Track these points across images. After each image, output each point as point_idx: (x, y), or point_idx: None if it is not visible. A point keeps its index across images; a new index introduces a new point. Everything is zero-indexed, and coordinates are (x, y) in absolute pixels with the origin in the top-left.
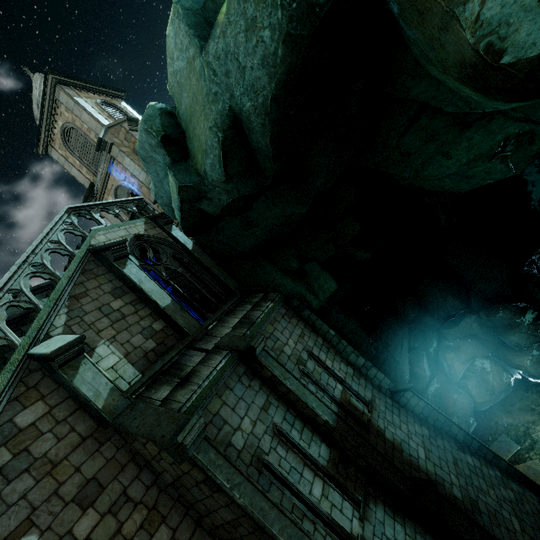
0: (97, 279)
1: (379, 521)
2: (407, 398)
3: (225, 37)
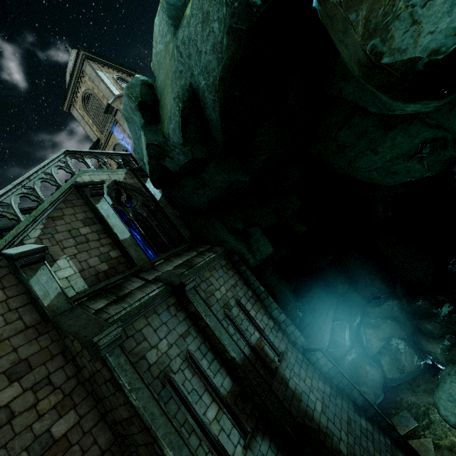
0: (74, 208)
1: (261, 454)
2: (317, 357)
3: (189, 27)
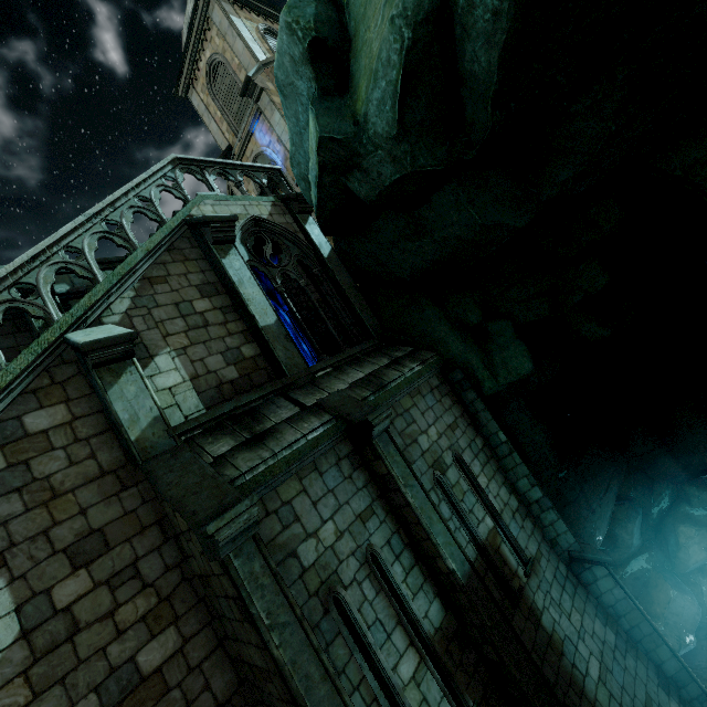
0: (186, 264)
1: None
2: (596, 576)
3: None
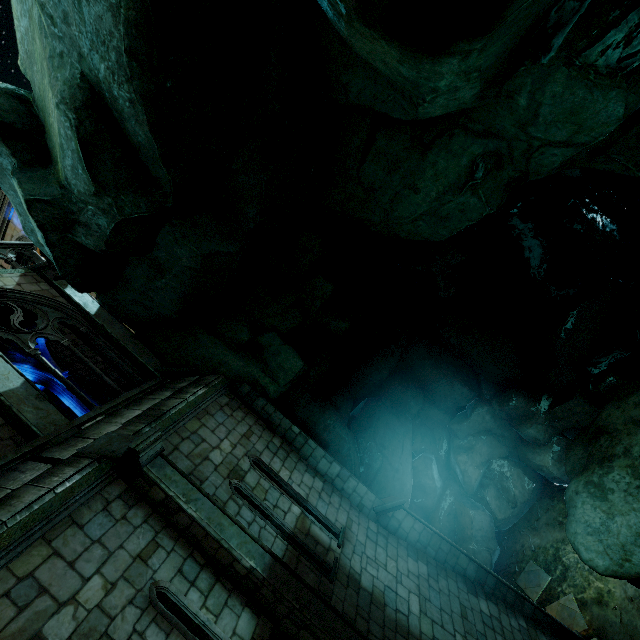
0: None
1: None
2: (399, 520)
3: None
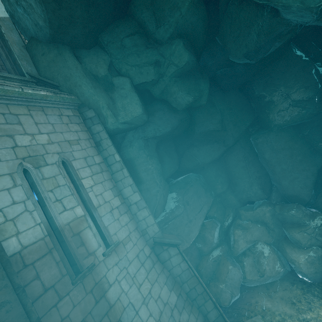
0: None
1: None
2: (170, 255)
3: None
